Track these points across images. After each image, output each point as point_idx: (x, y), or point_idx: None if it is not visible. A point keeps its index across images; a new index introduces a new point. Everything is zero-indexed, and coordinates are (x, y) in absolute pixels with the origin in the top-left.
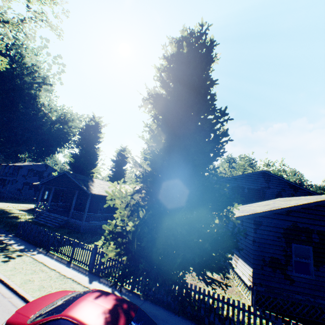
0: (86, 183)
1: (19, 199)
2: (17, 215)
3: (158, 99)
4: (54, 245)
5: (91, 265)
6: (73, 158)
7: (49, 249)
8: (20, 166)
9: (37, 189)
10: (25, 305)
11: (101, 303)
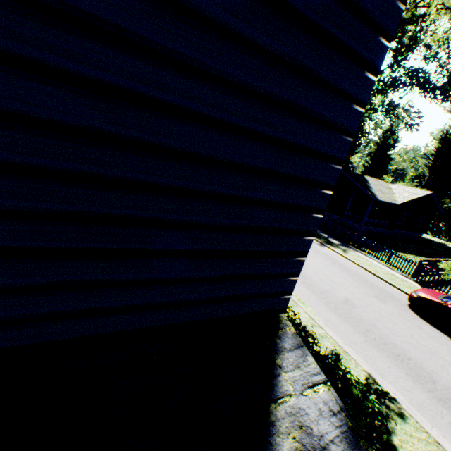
0: (364, 185)
1: None
2: None
3: None
4: (364, 247)
5: (412, 275)
6: None
7: (357, 249)
8: None
9: None
10: (419, 290)
11: None
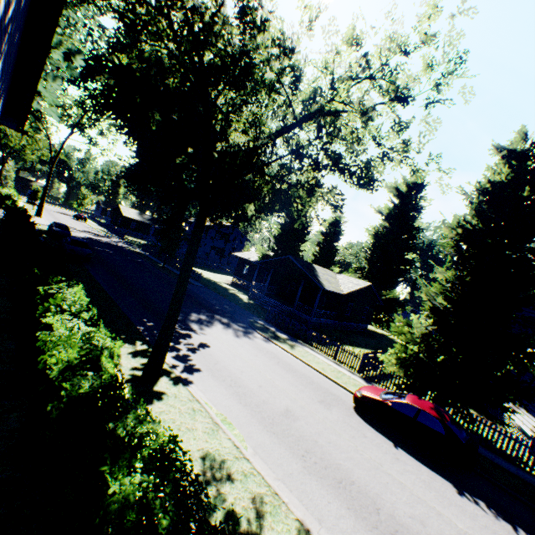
0: (312, 273)
1: (210, 266)
2: (234, 292)
3: (468, 231)
4: (313, 341)
5: (358, 370)
6: (281, 230)
7: (306, 343)
8: (208, 226)
9: (222, 255)
10: (362, 388)
11: (425, 402)
